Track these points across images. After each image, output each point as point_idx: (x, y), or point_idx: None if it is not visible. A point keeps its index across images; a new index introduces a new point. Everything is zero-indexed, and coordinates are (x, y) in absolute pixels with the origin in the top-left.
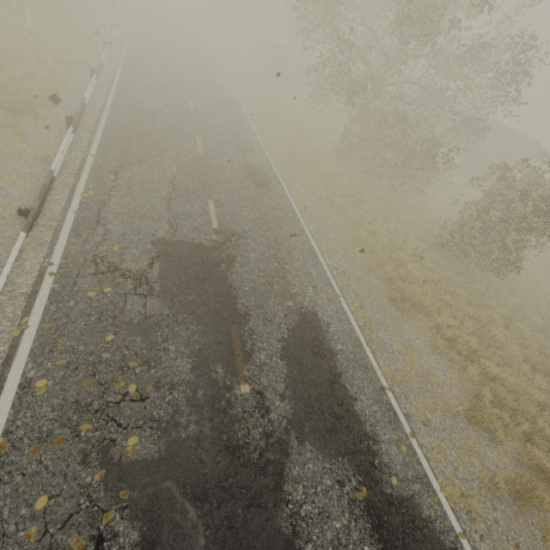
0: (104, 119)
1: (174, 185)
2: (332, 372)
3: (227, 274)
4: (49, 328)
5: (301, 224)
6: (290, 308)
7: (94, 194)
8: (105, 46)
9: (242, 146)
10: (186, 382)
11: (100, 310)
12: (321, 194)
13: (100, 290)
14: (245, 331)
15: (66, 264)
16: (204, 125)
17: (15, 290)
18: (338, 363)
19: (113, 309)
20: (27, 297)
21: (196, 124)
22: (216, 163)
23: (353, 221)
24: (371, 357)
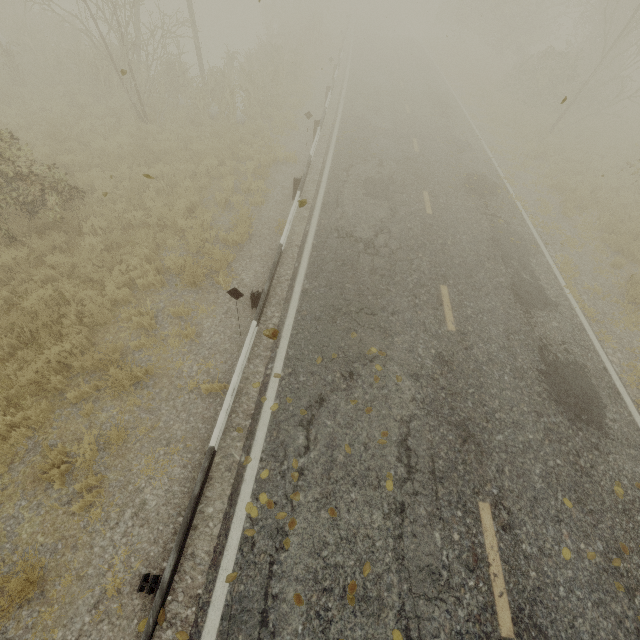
0: (302, 271)
1: (407, 451)
2: None
3: None
4: None
5: None
6: None
7: (268, 505)
8: (315, 127)
9: (522, 289)
10: None
11: None
12: None
13: None
14: None
15: None
16: (451, 247)
17: None
18: None
19: None
20: None
21: (437, 249)
22: (480, 358)
23: None
24: None
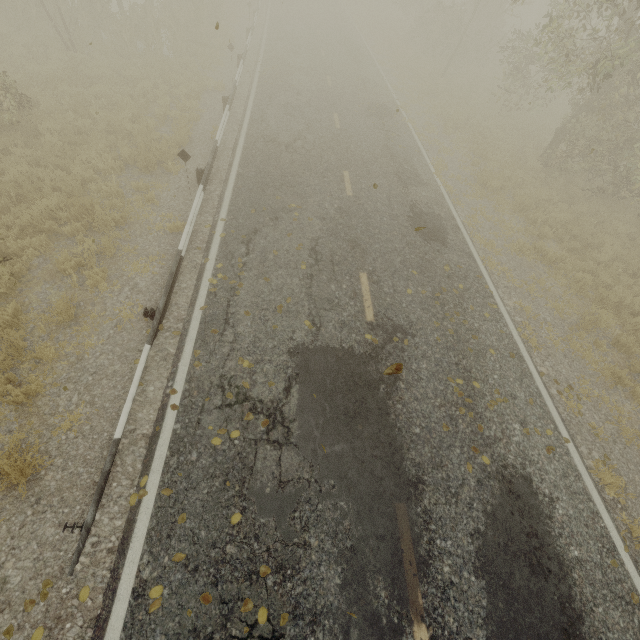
0: (236, 162)
1: (315, 253)
2: (565, 610)
3: (388, 404)
4: (168, 497)
5: (494, 301)
6: (485, 469)
7: (224, 278)
8: (239, 61)
9: (403, 174)
10: (334, 612)
11: (225, 469)
12: (524, 242)
13: (226, 433)
14: (417, 514)
15: (190, 390)
16: (353, 149)
17: (137, 429)
18: (574, 588)
19: (240, 468)
20: (148, 441)
21: (343, 150)
22: (369, 209)
23: (578, 285)
24: (635, 576)
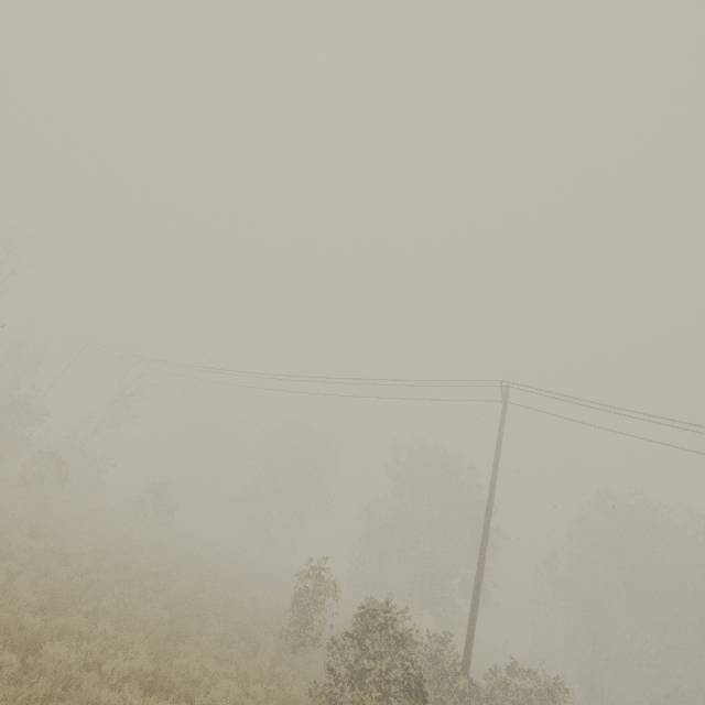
0: None
1: None
2: None
3: None
4: None
5: None
6: None
7: None
8: None
9: None
10: None
11: None
12: None
13: None
14: None
15: None
16: None
17: None
18: None
19: None
20: None
21: None
22: None
23: None
24: None
